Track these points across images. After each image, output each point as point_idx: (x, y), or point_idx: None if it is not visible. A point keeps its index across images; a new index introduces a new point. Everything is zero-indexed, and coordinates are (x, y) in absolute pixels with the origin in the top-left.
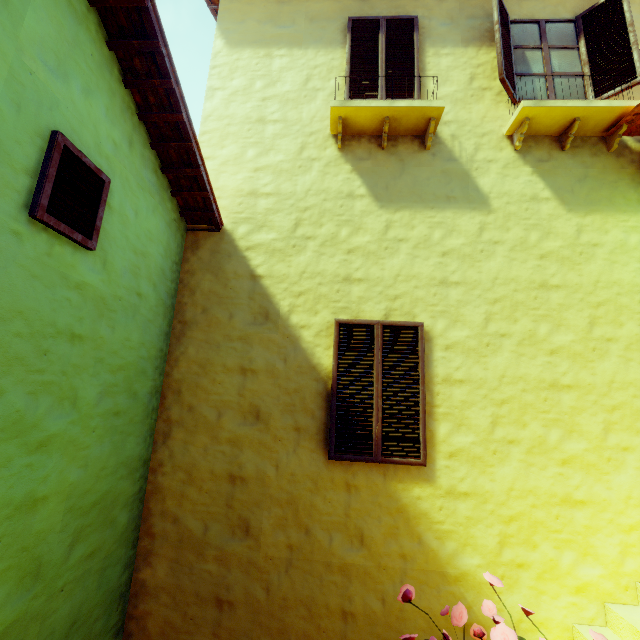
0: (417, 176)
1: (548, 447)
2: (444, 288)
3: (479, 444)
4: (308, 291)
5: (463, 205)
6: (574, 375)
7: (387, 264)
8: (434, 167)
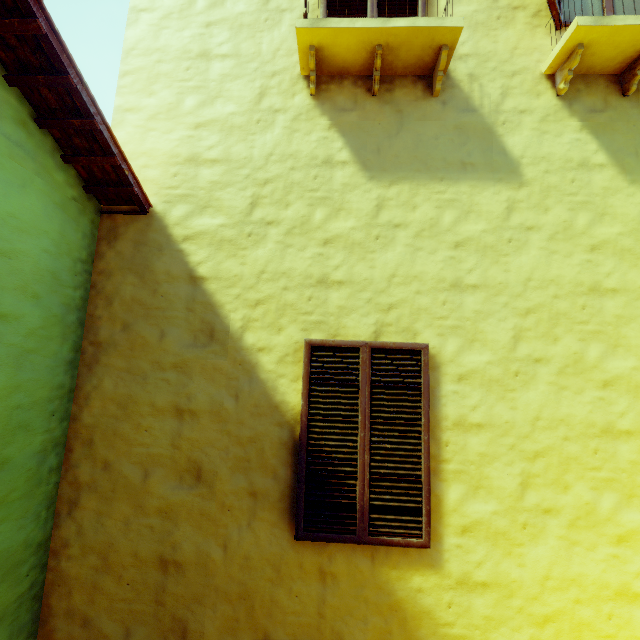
0: (421, 134)
1: (598, 518)
2: (457, 294)
3: (503, 514)
4: (269, 299)
5: (484, 175)
6: (636, 416)
7: (378, 260)
8: (444, 121)
